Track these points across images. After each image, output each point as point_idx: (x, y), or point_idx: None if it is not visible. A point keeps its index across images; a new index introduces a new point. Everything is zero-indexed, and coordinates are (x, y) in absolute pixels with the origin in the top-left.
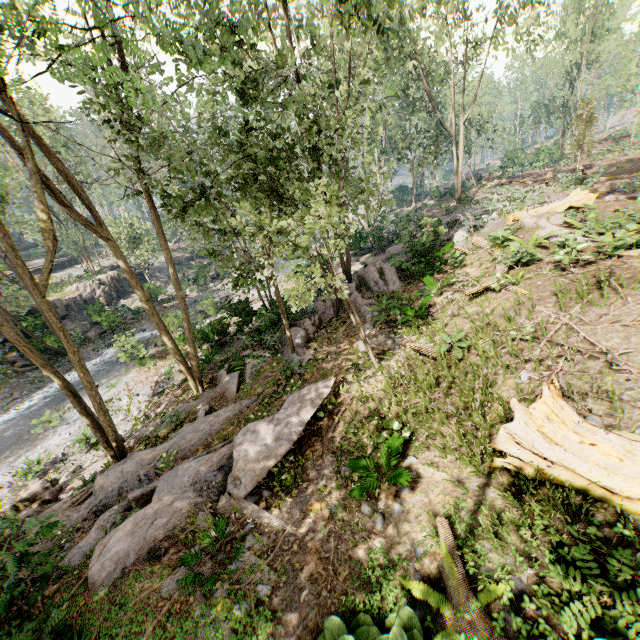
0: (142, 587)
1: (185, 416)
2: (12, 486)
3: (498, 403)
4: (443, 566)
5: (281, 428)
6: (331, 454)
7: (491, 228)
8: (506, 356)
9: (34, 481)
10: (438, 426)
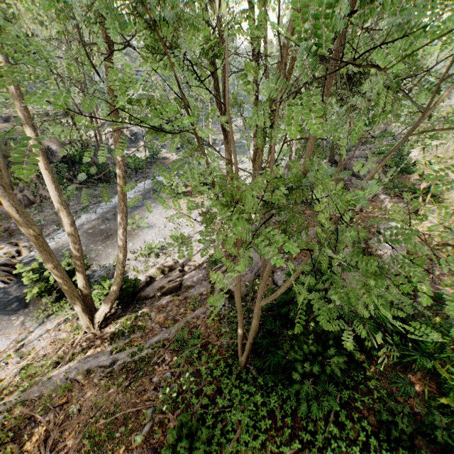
0: None
1: None
2: (136, 259)
3: None
4: None
5: None
6: (428, 260)
7: (440, 151)
8: None
9: (152, 258)
10: None
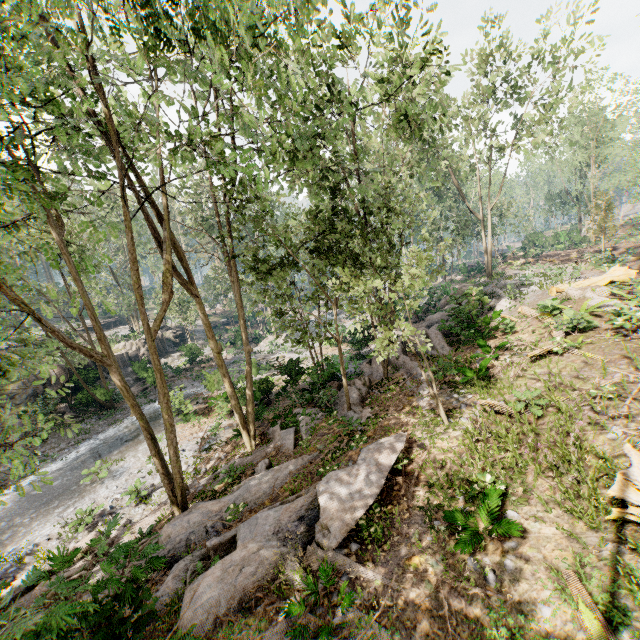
0: (240, 638)
1: (240, 471)
2: (60, 538)
3: (594, 458)
4: (585, 621)
5: (362, 478)
6: (418, 508)
7: (533, 299)
8: (589, 413)
9: (83, 533)
10: (535, 479)
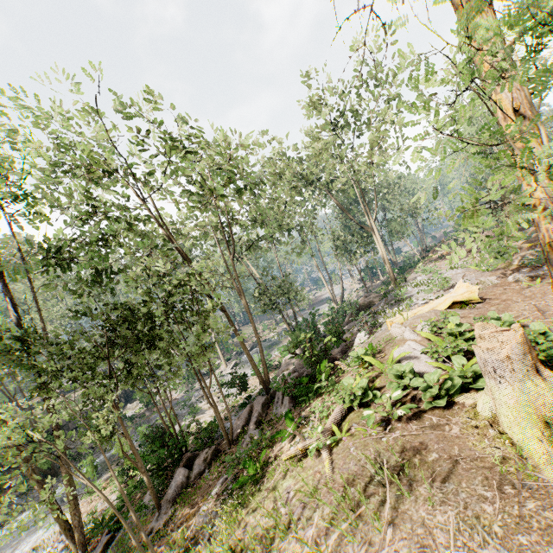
0: None
1: None
2: None
3: None
4: None
5: None
6: None
7: (382, 330)
8: None
9: None
10: None
